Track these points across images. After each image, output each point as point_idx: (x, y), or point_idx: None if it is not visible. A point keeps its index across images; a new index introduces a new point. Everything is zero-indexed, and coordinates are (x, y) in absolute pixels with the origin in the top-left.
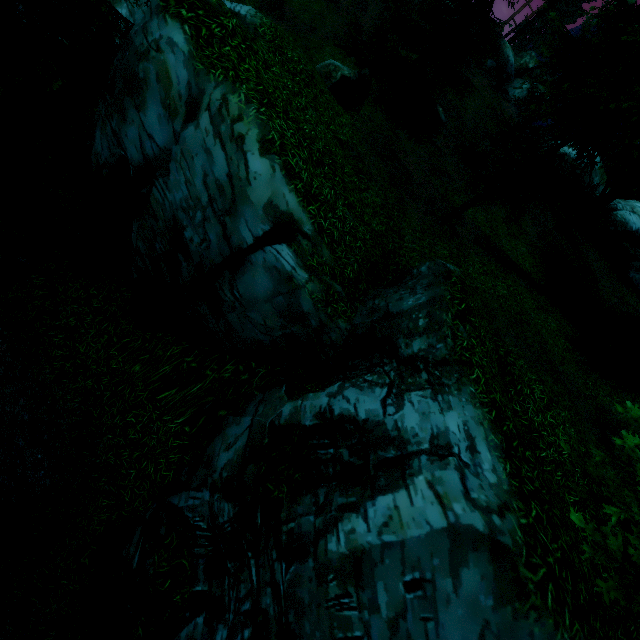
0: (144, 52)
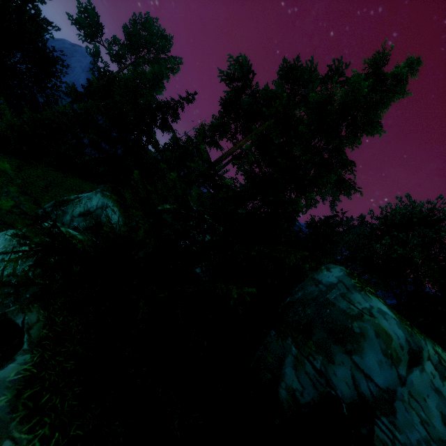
0: (357, 315)
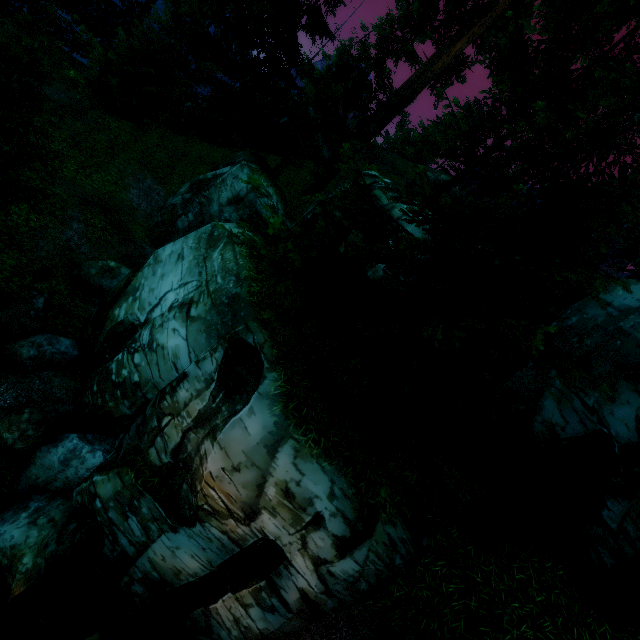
0: None
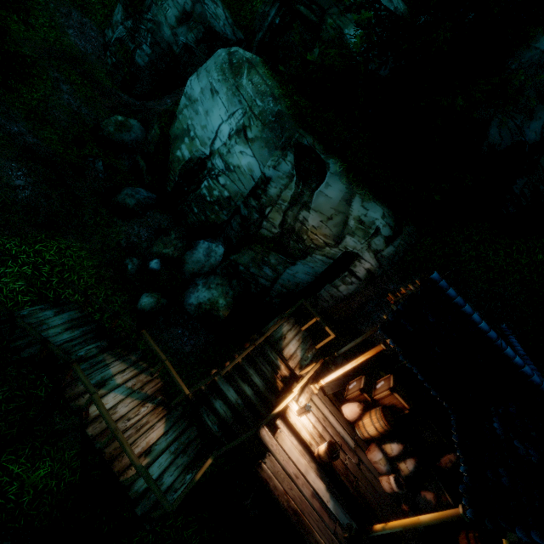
0: None
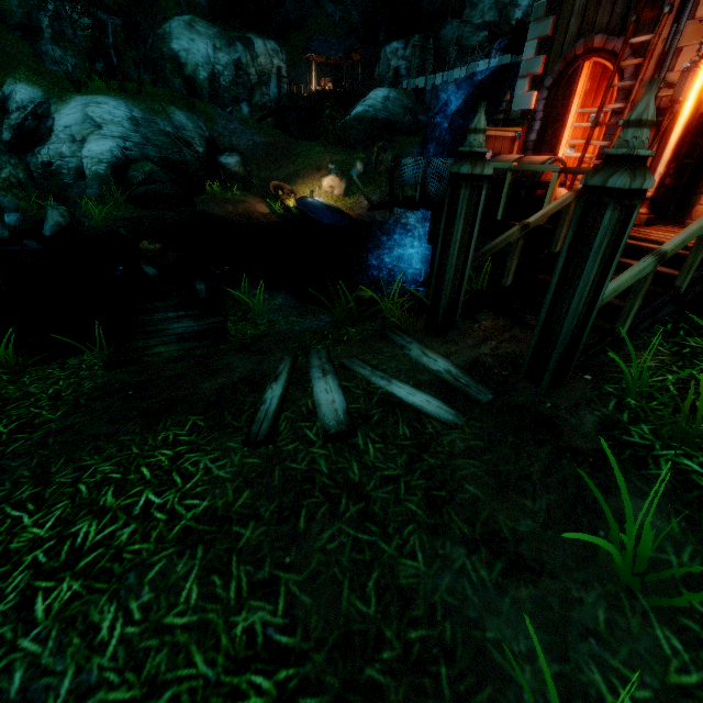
0: None
